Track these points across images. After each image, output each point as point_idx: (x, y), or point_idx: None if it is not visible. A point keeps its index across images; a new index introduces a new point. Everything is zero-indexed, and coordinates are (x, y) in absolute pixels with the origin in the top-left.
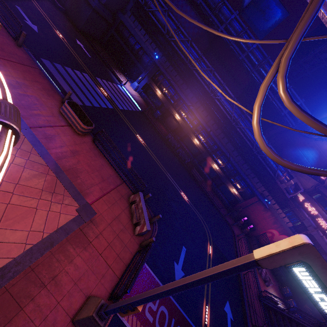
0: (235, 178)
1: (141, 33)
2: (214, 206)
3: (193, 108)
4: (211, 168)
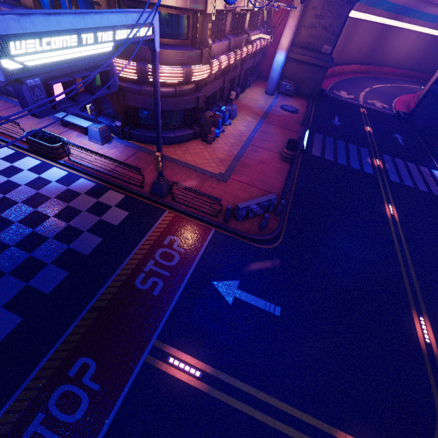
0: None
1: None
2: None
3: None
4: None
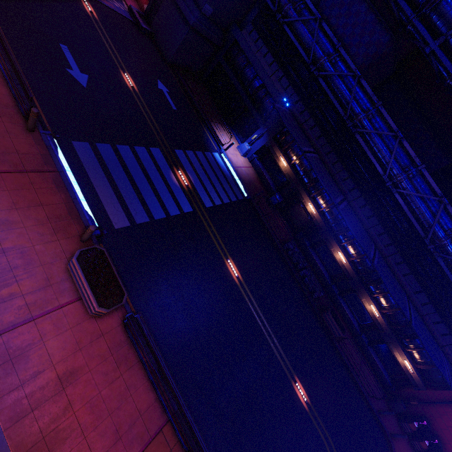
0: (413, 341)
1: (266, 60)
2: (360, 390)
3: (345, 206)
4: (364, 307)
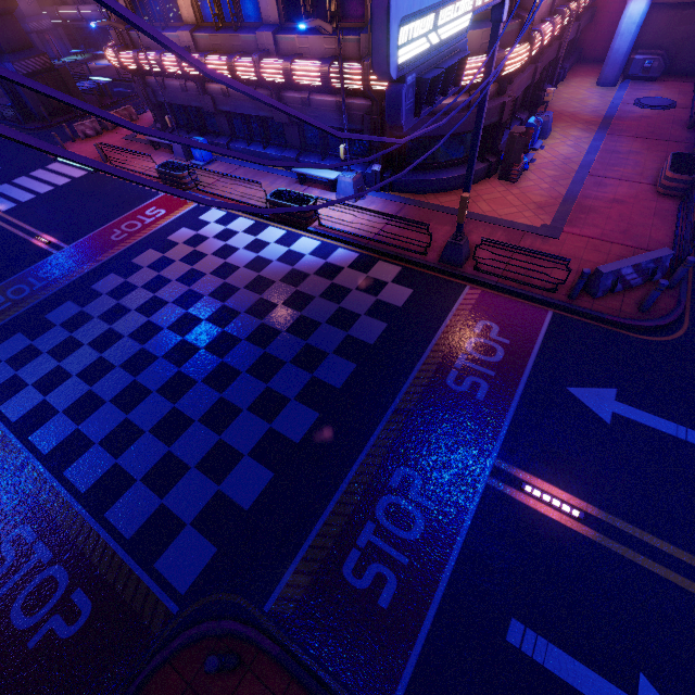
0: None
1: None
2: None
3: None
4: None
